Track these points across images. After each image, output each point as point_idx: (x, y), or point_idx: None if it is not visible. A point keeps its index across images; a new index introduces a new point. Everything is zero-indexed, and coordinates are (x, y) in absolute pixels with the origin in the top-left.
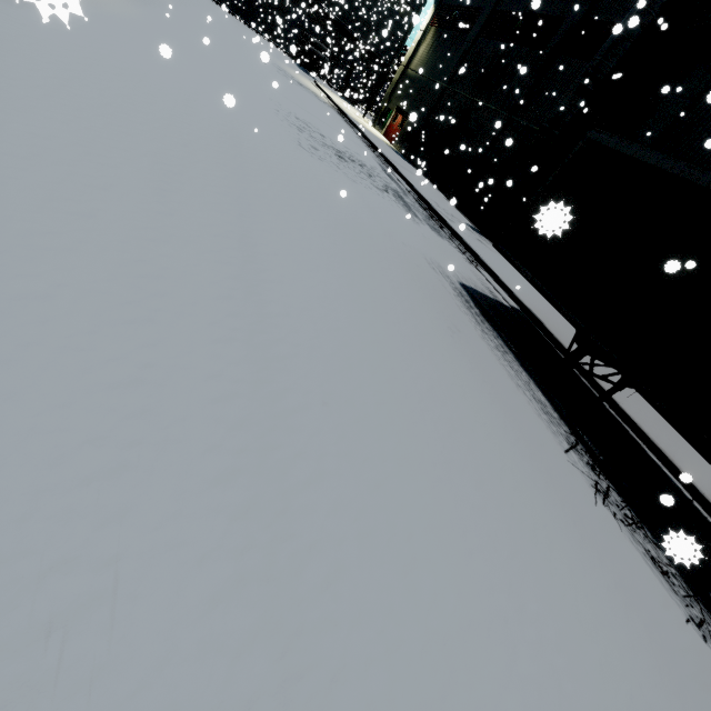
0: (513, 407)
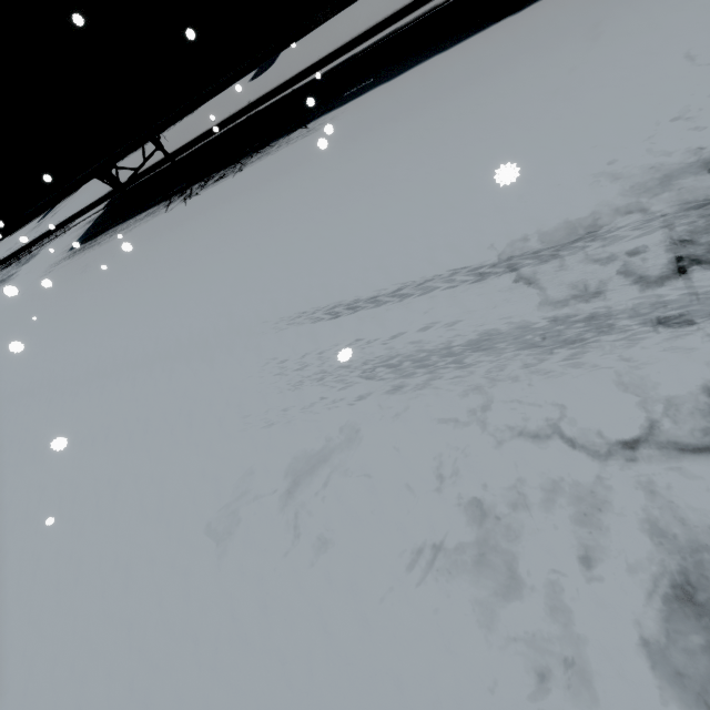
0: (132, 240)
